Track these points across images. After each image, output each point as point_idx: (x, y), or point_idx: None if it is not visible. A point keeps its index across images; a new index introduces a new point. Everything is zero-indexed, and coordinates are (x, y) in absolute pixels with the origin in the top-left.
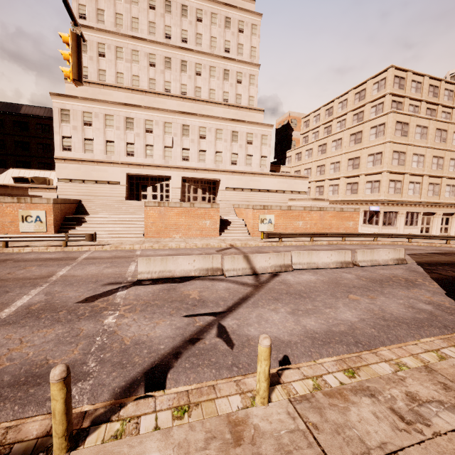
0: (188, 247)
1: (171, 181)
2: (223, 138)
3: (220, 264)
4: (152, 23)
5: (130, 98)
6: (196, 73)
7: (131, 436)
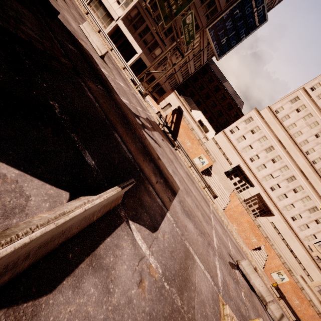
0: (239, 244)
1: (252, 189)
2: (305, 203)
3: (269, 300)
4: None
5: (284, 139)
6: None
7: None
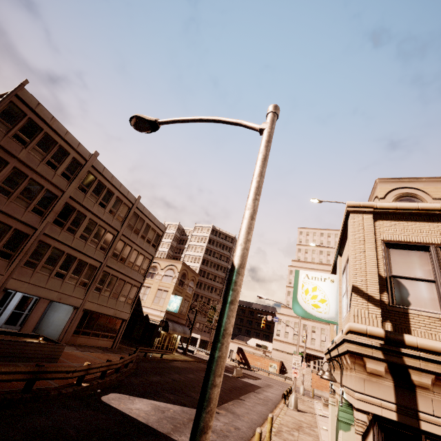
0: None
1: (324, 360)
2: None
3: None
4: None
5: None
6: None
7: (319, 400)
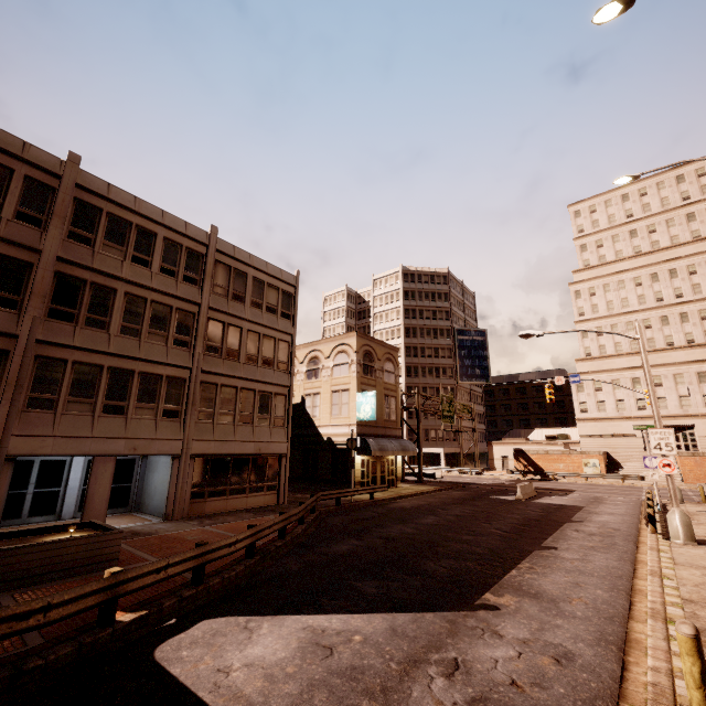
0: None
1: (696, 430)
2: None
3: None
4: (641, 295)
5: (631, 361)
6: (701, 319)
7: None
